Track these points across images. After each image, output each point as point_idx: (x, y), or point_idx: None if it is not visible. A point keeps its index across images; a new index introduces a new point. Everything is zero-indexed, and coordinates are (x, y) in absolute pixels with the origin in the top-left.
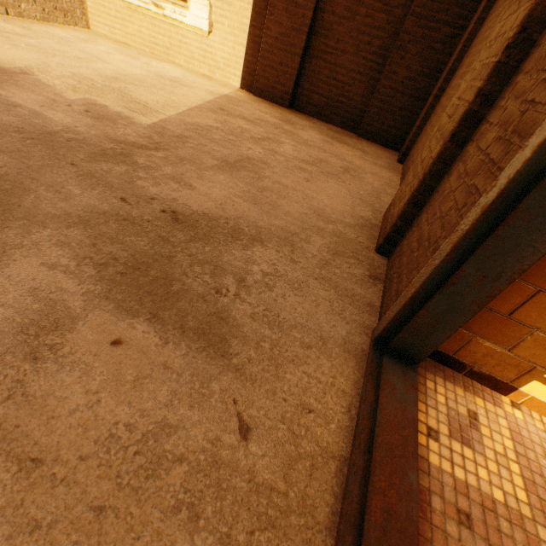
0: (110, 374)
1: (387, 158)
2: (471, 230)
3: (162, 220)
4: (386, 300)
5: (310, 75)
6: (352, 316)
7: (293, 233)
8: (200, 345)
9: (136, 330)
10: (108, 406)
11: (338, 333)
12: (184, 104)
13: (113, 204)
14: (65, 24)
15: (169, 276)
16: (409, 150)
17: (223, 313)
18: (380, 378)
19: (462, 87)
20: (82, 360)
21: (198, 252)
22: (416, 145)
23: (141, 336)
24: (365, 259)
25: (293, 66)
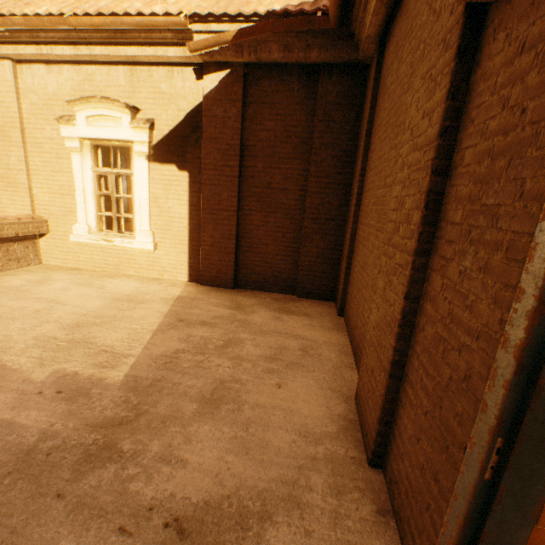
0: None
1: (329, 313)
2: (459, 539)
3: (168, 542)
4: None
5: (245, 263)
6: None
7: (292, 481)
8: None
9: None
10: None
11: None
12: (147, 330)
13: None
14: (18, 267)
15: None
16: (344, 305)
17: None
18: None
19: (375, 315)
20: None
21: None
22: (349, 306)
23: None
24: (365, 484)
25: (230, 260)
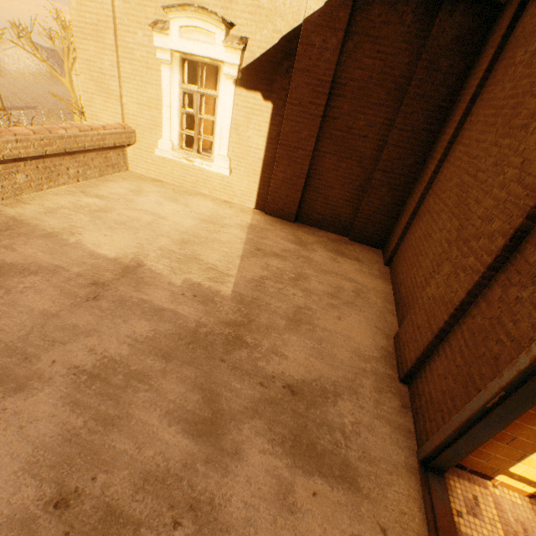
0: (321, 513)
1: (377, 262)
2: (459, 427)
3: (287, 395)
4: (418, 430)
5: (309, 201)
6: (403, 443)
7: (351, 380)
8: (346, 486)
9: (318, 484)
10: (330, 530)
11: (400, 458)
12: (235, 254)
13: (259, 390)
14: (113, 173)
15: (312, 441)
16: (392, 258)
17: (346, 460)
18: (429, 486)
19: (433, 290)
20: (308, 508)
21: (315, 417)
22: (398, 262)
23: (321, 487)
24: (396, 391)
25: (296, 197)
